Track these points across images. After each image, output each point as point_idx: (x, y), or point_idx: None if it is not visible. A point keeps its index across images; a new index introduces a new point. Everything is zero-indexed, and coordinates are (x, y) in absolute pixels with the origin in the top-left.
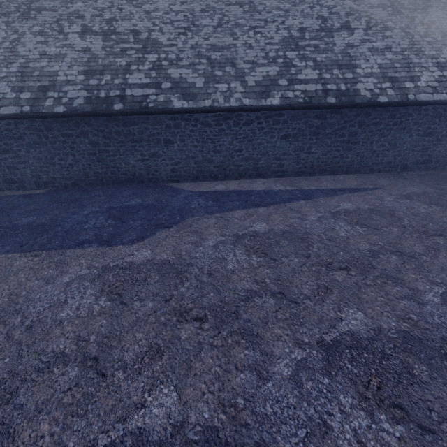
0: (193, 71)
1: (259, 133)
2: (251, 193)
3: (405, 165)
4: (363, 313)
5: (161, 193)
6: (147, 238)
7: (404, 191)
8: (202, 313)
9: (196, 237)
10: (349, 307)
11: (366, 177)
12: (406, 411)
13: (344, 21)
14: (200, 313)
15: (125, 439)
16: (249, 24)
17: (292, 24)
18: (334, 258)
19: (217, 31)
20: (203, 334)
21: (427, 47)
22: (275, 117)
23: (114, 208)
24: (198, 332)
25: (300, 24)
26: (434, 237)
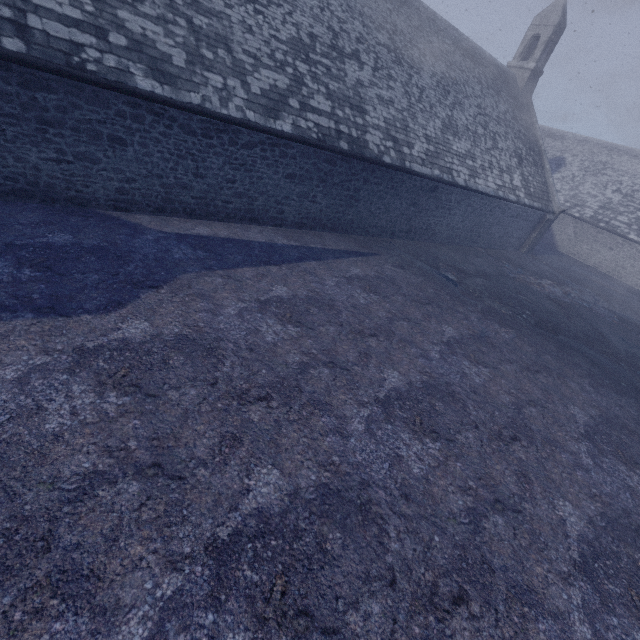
0: (166, 33)
1: (261, 163)
2: (252, 245)
3: (393, 232)
4: (398, 372)
5: (106, 227)
6: (129, 303)
7: (396, 260)
8: (263, 392)
9: (208, 303)
10: (387, 369)
11: (363, 240)
12: (438, 433)
13: (355, 48)
14: (262, 393)
15: (247, 522)
16: None
17: (302, 22)
18: (363, 325)
19: None
20: (275, 412)
21: (420, 114)
22: (283, 148)
23: (18, 247)
24: (269, 412)
25: (310, 27)
26: (425, 305)
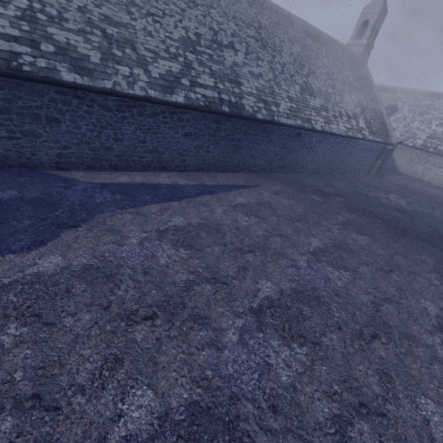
0: (85, 41)
1: (164, 127)
2: (160, 187)
3: (271, 168)
4: (270, 282)
5: (46, 183)
6: (50, 242)
7: (273, 189)
8: (150, 311)
9: (116, 236)
10: (262, 280)
11: (248, 176)
12: (305, 337)
13: (230, 40)
14: (149, 312)
15: None
16: (147, 9)
17: (189, 25)
18: (243, 243)
19: (110, 2)
20: (158, 330)
21: (283, 82)
22: (179, 114)
23: None
24: (153, 330)
25: (196, 29)
26: (295, 222)
